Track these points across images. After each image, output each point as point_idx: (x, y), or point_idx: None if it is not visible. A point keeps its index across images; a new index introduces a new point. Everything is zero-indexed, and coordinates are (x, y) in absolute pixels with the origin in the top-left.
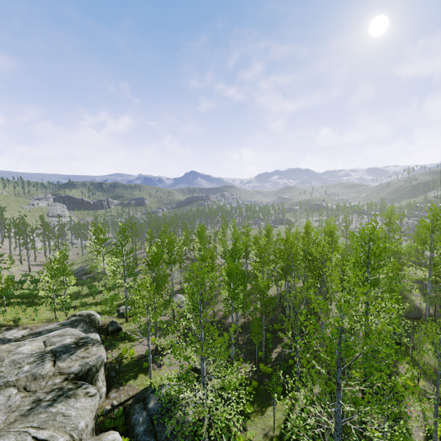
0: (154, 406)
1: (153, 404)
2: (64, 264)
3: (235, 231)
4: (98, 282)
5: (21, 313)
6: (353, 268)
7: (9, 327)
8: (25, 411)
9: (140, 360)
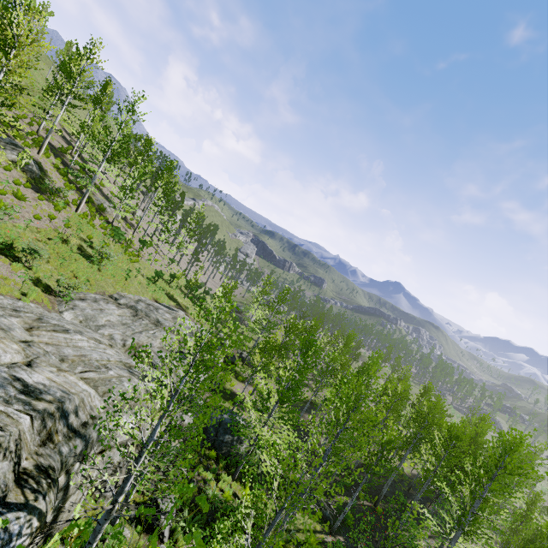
0: (227, 418)
1: (227, 417)
2: (233, 291)
3: (393, 370)
4: (241, 324)
5: (190, 306)
6: (498, 494)
7: (182, 308)
8: (175, 351)
9: (234, 394)
